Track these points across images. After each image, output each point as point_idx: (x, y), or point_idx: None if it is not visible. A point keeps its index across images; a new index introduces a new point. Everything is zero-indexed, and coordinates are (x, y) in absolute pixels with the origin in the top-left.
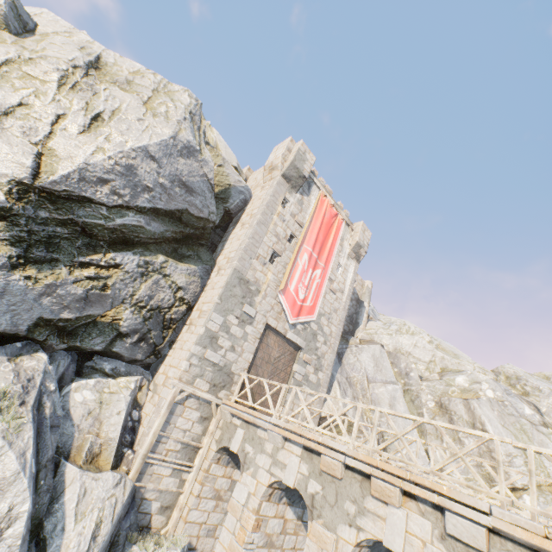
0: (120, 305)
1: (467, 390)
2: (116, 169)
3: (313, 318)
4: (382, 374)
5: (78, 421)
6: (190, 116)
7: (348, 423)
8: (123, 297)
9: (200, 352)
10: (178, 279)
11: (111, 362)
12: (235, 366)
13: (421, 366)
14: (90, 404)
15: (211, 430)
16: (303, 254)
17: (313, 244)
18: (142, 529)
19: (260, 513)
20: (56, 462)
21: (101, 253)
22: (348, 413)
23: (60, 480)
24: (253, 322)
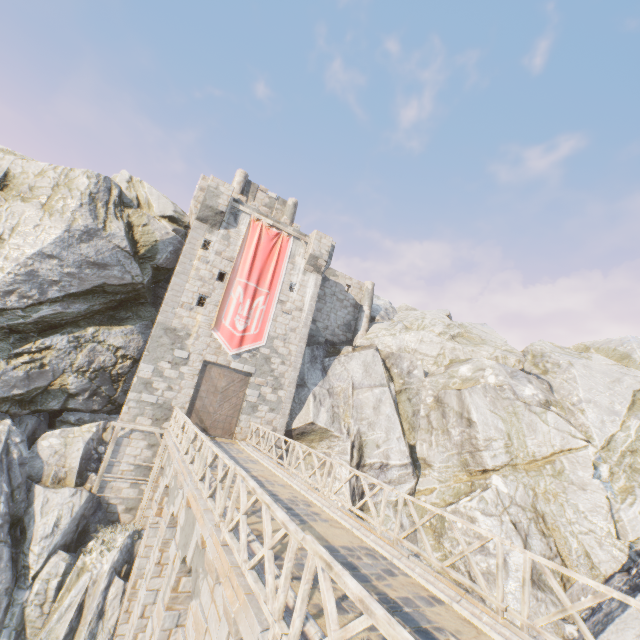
0: (64, 375)
1: (468, 379)
2: (18, 279)
3: (262, 344)
4: (371, 379)
5: (47, 458)
6: (90, 197)
7: (320, 431)
8: (63, 369)
9: (137, 397)
10: (115, 342)
11: (76, 415)
12: (176, 402)
13: (428, 361)
14: (56, 446)
15: (159, 453)
16: (236, 288)
17: (247, 275)
18: (114, 522)
19: (164, 505)
20: (31, 485)
21: (32, 342)
22: (319, 422)
23: (33, 495)
24: (188, 362)
